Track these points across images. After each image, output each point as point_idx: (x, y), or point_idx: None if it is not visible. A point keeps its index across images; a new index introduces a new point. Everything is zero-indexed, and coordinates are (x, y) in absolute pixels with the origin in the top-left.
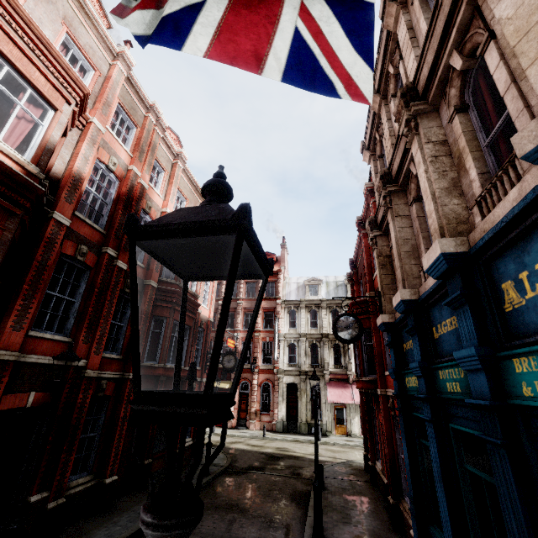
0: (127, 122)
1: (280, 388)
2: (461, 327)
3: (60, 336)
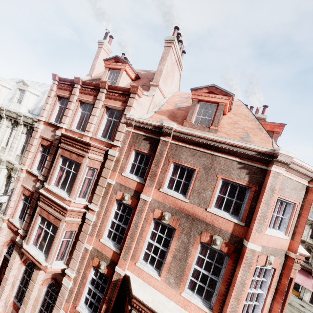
0: None
1: None
2: None
3: None
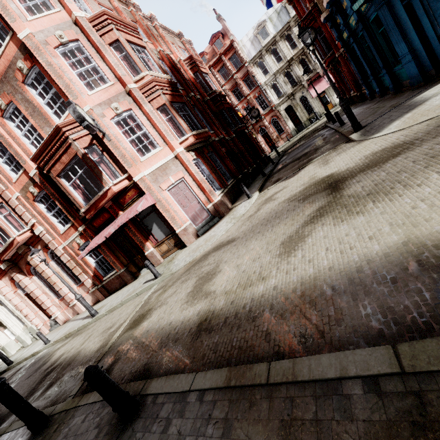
0: None
1: (282, 115)
2: (346, 2)
3: (212, 132)
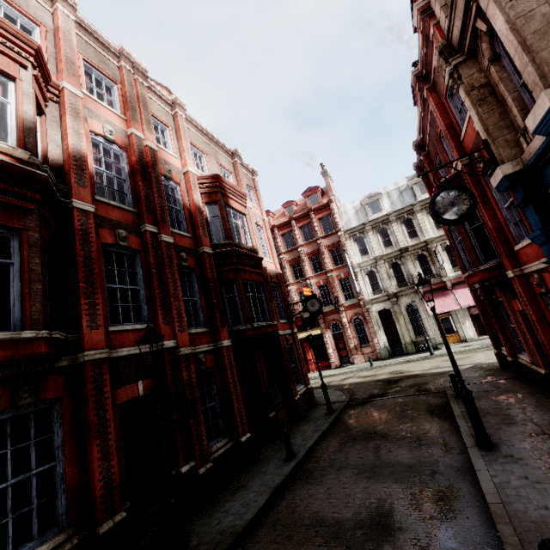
0: (103, 81)
1: (372, 318)
2: None
3: (140, 325)
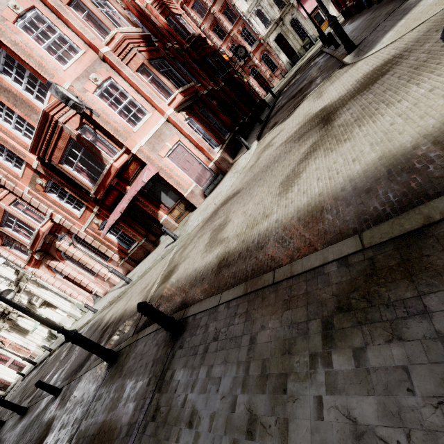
0: None
1: (272, 48)
2: None
3: (198, 85)
